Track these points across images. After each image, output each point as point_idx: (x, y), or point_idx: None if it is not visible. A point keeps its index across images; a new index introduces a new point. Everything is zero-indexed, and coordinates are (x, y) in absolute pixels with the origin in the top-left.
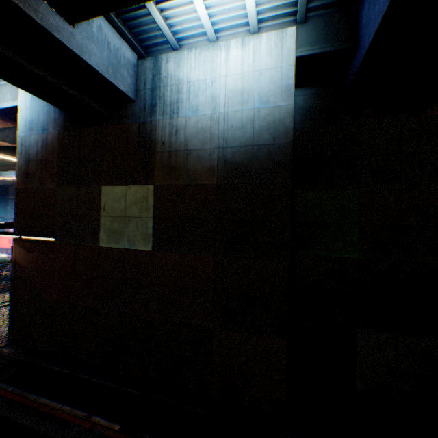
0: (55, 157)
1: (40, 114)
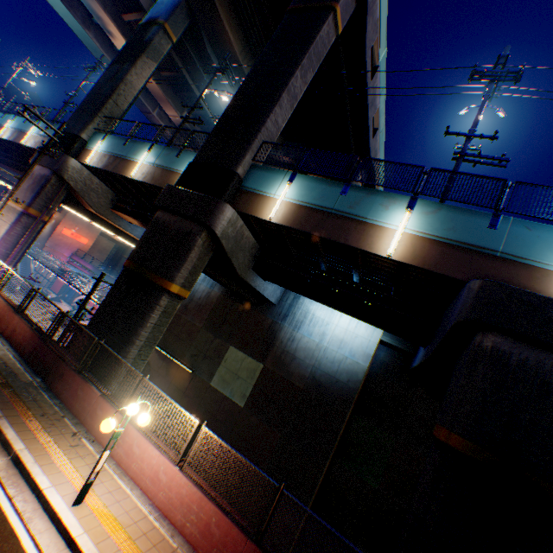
0: (210, 308)
1: None
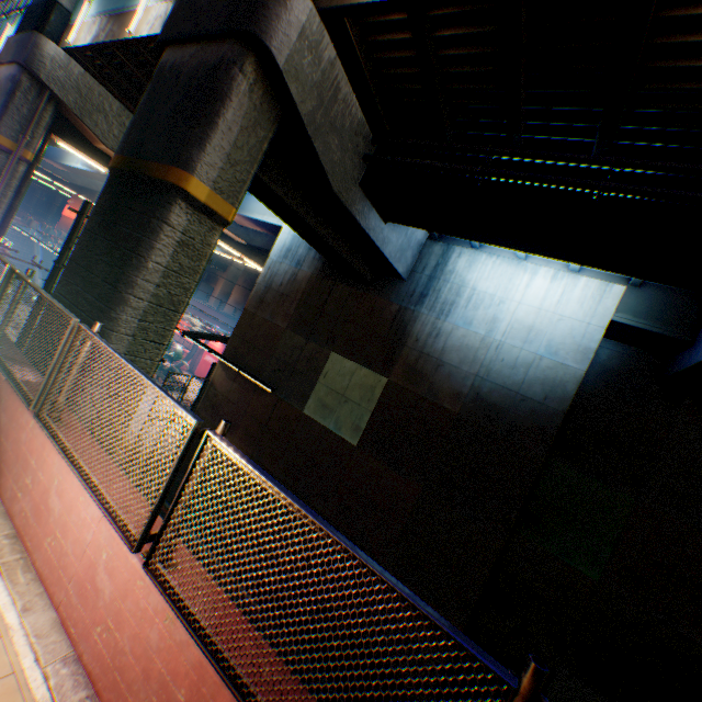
0: (297, 297)
1: (301, 246)
